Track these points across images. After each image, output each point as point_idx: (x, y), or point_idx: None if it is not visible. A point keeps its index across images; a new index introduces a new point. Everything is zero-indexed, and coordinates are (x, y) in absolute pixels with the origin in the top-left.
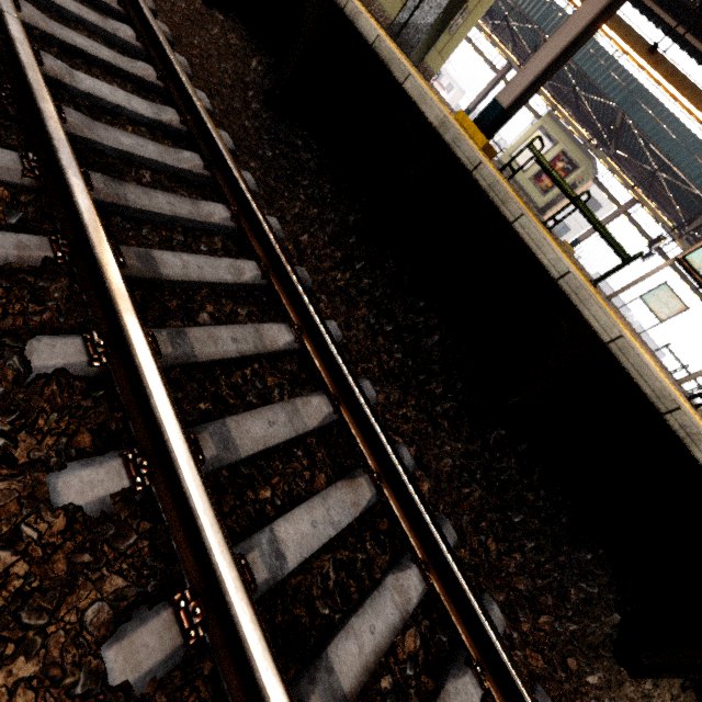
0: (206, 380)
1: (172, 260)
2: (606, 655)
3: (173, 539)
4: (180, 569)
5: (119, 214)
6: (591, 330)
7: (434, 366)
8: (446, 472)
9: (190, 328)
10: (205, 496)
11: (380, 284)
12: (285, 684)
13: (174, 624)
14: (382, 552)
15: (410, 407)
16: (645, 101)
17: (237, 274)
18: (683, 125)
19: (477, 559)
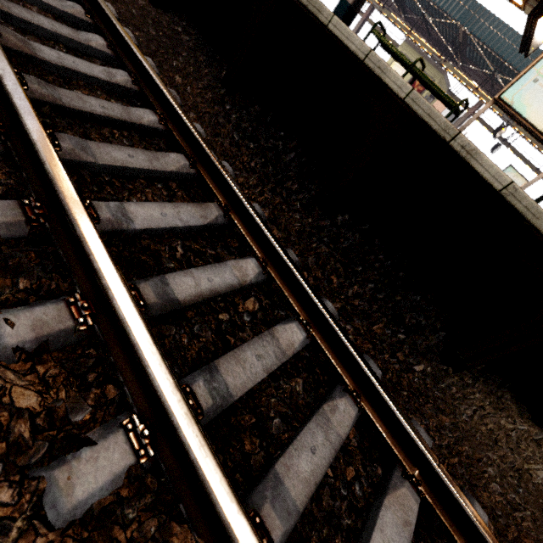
0: (76, 125)
1: (49, 52)
2: (431, 358)
3: (24, 172)
4: (28, 188)
5: (4, 21)
6: (396, 101)
7: (291, 172)
8: (296, 230)
9: (60, 89)
10: (45, 138)
11: (246, 119)
12: (104, 244)
13: (18, 209)
14: (230, 255)
15: (267, 190)
16: (480, 14)
17: (110, 77)
18: (512, 29)
19: (319, 282)
